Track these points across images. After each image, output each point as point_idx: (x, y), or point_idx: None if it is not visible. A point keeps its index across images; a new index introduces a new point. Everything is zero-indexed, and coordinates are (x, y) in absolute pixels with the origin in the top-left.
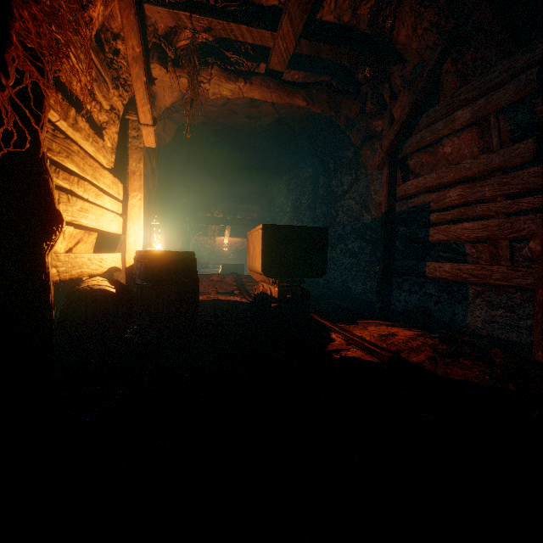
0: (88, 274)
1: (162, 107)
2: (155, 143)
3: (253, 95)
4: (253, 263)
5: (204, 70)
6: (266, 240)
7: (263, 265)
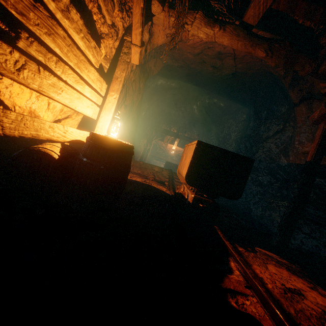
0: (47, 138)
1: (155, 44)
2: (138, 61)
3: (222, 40)
4: (181, 168)
5: (190, 14)
6: (197, 154)
7: (187, 174)
